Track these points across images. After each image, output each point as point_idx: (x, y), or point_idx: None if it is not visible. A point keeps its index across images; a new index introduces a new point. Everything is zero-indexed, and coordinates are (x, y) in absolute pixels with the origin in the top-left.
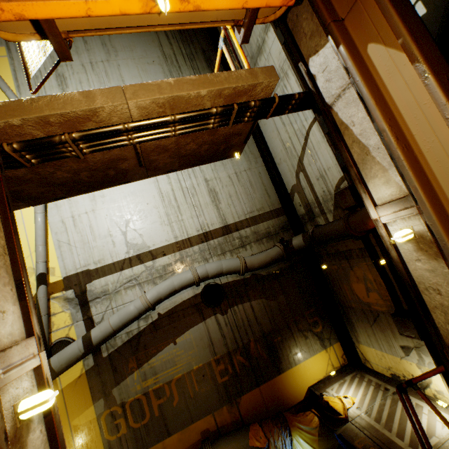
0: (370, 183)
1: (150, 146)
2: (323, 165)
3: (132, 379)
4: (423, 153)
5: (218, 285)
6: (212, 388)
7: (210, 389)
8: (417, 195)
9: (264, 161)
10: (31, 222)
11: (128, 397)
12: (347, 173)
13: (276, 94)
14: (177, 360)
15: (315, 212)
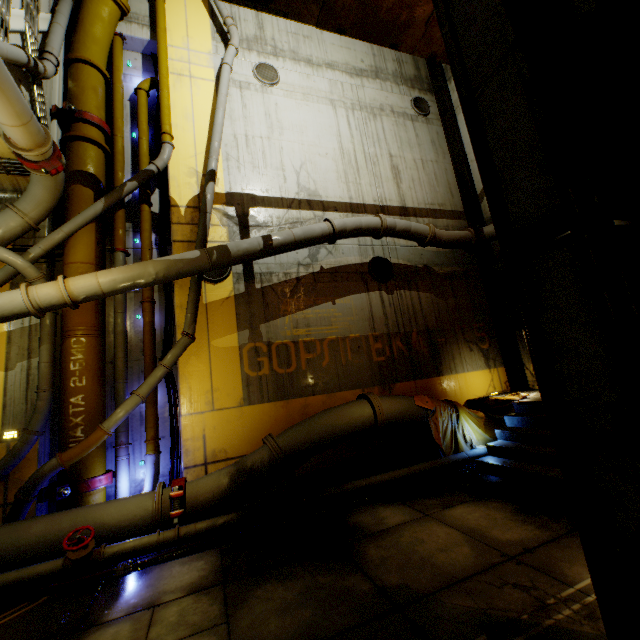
0: None
1: None
2: None
3: (283, 323)
4: None
5: (388, 262)
6: (366, 363)
7: (363, 363)
8: None
9: (453, 160)
10: (202, 124)
11: (276, 339)
12: None
13: None
14: (333, 321)
15: None
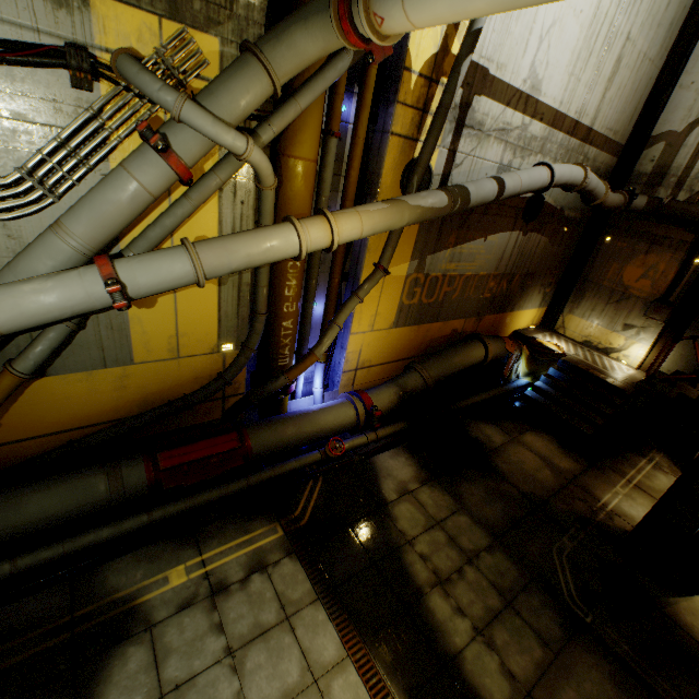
0: None
1: None
2: None
3: (444, 256)
4: None
5: (542, 201)
6: (477, 299)
7: (476, 298)
8: None
9: (666, 65)
10: None
11: (433, 271)
12: None
13: None
14: (476, 258)
15: (667, 180)
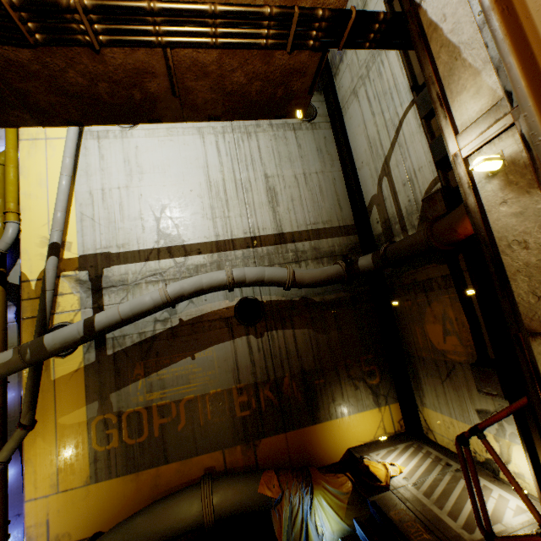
0: (455, 103)
1: (185, 60)
2: (413, 164)
3: (136, 388)
4: (531, 17)
5: (257, 302)
6: (227, 420)
7: (225, 420)
8: (511, 75)
9: (343, 166)
10: (56, 187)
11: (127, 407)
12: (442, 171)
13: (353, 6)
14: (192, 378)
15: (394, 229)
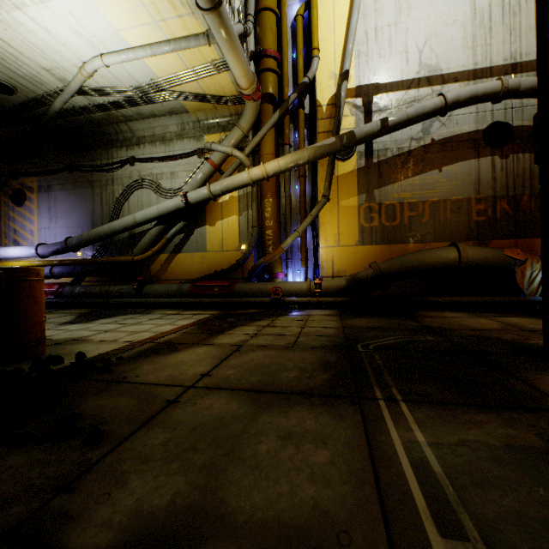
0: None
1: None
2: None
3: (392, 188)
4: None
5: (508, 126)
6: (463, 222)
7: (461, 221)
8: None
9: None
10: (340, 30)
11: (385, 201)
12: None
13: None
14: (437, 186)
15: None
